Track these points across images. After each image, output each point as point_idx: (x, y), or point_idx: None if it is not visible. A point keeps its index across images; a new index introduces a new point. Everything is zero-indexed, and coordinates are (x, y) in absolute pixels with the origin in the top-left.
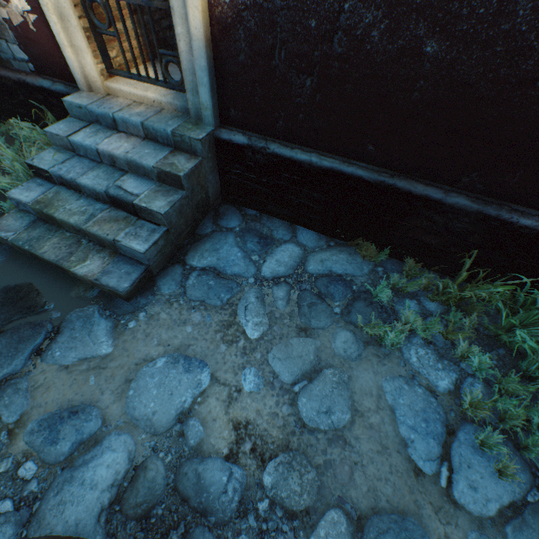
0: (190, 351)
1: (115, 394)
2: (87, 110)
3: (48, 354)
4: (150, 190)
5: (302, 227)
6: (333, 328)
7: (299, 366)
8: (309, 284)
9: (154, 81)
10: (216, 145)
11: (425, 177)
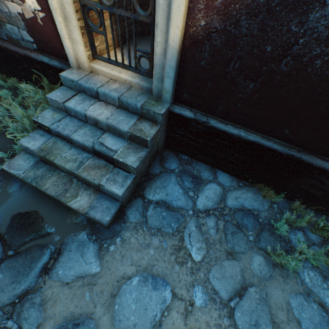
0: (154, 270)
1: (104, 307)
2: (77, 84)
3: (53, 272)
4: (123, 147)
5: (220, 170)
6: (249, 252)
7: (231, 285)
8: (230, 216)
9: (127, 67)
10: (168, 115)
11: (323, 154)
